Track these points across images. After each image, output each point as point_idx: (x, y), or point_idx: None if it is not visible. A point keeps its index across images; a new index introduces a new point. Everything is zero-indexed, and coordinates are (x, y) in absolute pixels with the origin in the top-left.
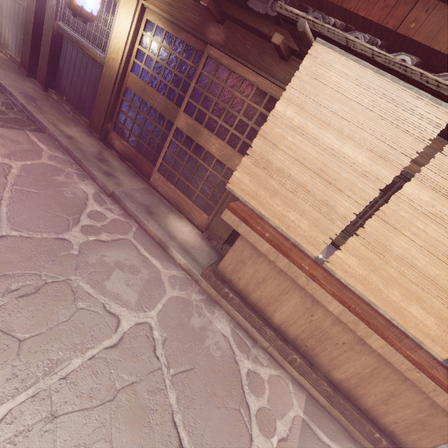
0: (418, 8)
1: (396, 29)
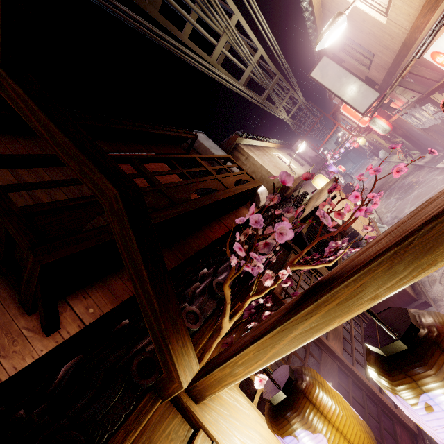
0: (223, 221)
1: (229, 229)
